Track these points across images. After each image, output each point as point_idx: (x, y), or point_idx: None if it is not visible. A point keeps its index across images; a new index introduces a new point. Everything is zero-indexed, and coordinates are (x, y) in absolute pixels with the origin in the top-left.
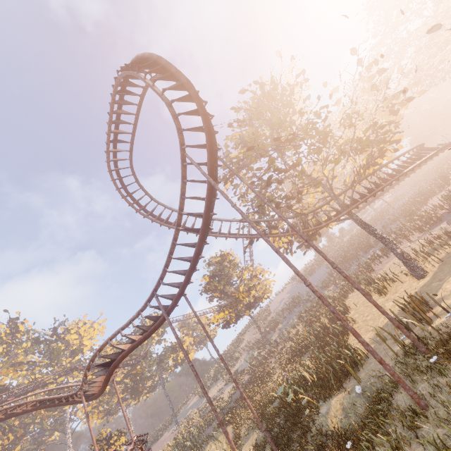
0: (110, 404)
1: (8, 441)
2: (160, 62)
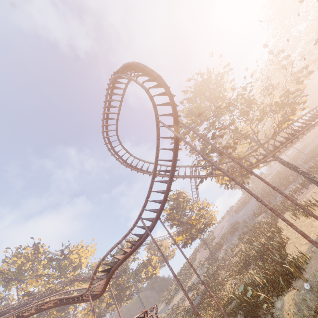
0: (100, 308)
1: None
2: (139, 66)
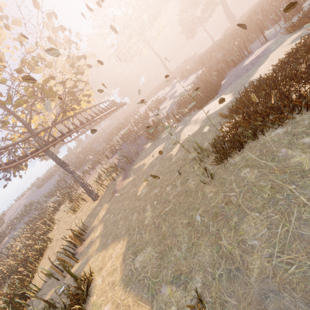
0: None
1: None
2: None
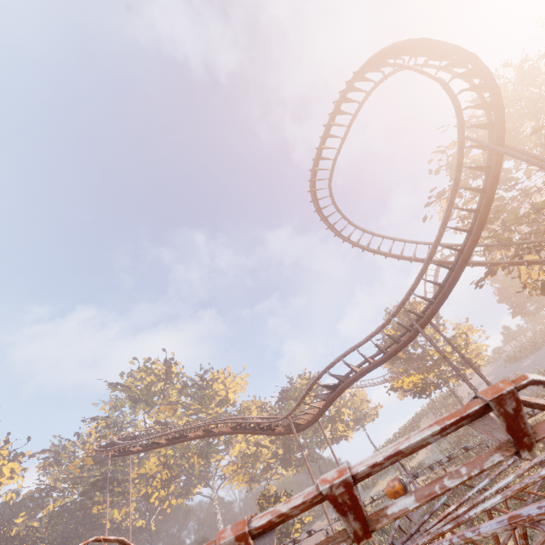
0: (255, 468)
1: (167, 476)
2: (425, 44)
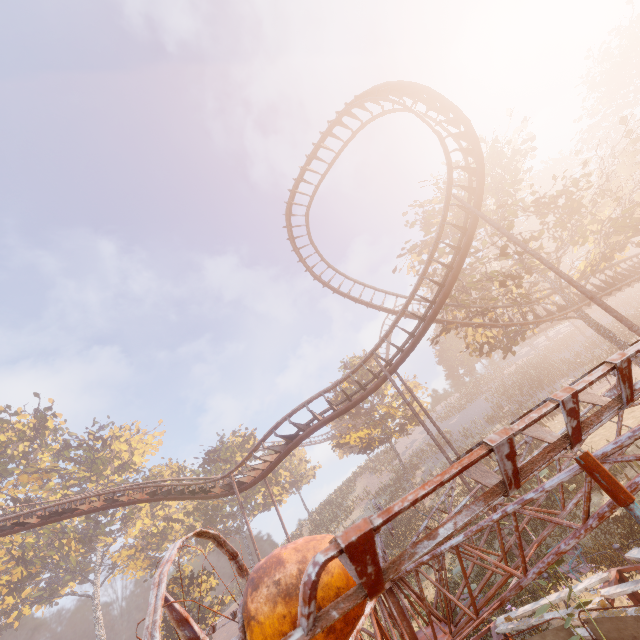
0: (162, 549)
1: (21, 575)
2: (428, 93)
